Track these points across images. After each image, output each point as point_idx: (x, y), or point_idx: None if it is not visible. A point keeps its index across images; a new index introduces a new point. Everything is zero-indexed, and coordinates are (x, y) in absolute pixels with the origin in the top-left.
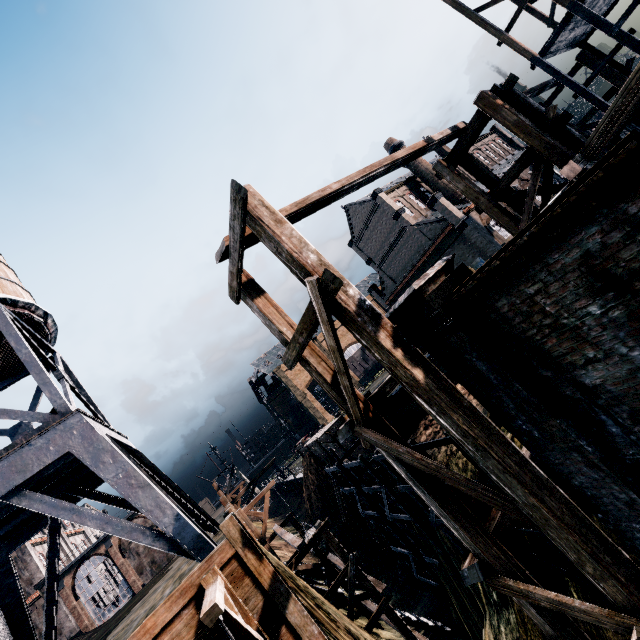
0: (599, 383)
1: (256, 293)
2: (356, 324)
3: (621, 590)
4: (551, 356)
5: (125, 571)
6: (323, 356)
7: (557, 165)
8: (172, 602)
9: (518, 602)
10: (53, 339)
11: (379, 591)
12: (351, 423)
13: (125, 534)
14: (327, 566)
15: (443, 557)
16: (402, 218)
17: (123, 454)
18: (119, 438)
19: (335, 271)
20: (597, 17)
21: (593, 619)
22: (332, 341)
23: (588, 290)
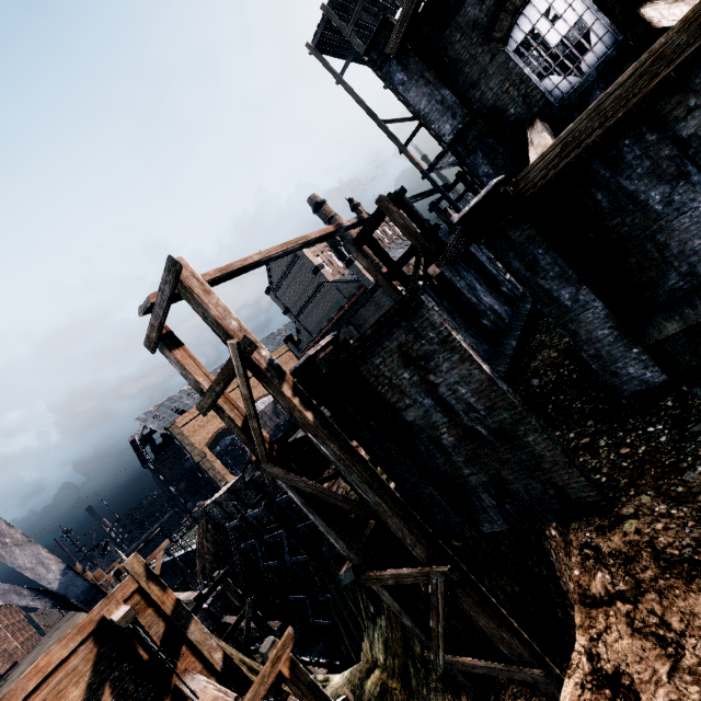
0: (413, 420)
1: (175, 345)
2: (266, 378)
3: (423, 550)
4: (390, 403)
5: None
6: (236, 404)
7: (429, 262)
8: (69, 640)
9: (378, 591)
10: None
11: (275, 629)
12: (257, 462)
13: None
14: (222, 629)
15: (335, 589)
16: (321, 273)
17: None
18: None
19: (252, 336)
20: None
21: (414, 579)
22: (246, 391)
23: (403, 364)
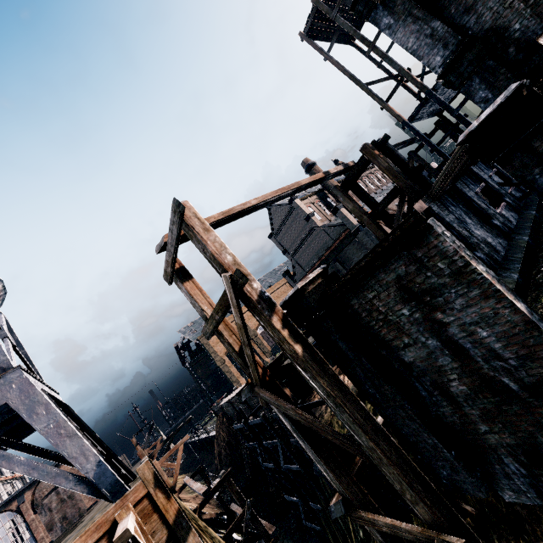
0: (412, 360)
1: (186, 278)
2: (257, 309)
3: (427, 510)
4: (385, 340)
5: (34, 527)
6: (234, 330)
7: (414, 200)
8: (88, 536)
9: (370, 531)
10: (0, 301)
11: (270, 533)
12: (252, 385)
13: (49, 479)
14: (229, 515)
15: (324, 502)
16: (312, 220)
17: (56, 407)
18: (52, 393)
19: (245, 269)
20: (444, 103)
21: (414, 537)
22: (239, 320)
23: (401, 299)
